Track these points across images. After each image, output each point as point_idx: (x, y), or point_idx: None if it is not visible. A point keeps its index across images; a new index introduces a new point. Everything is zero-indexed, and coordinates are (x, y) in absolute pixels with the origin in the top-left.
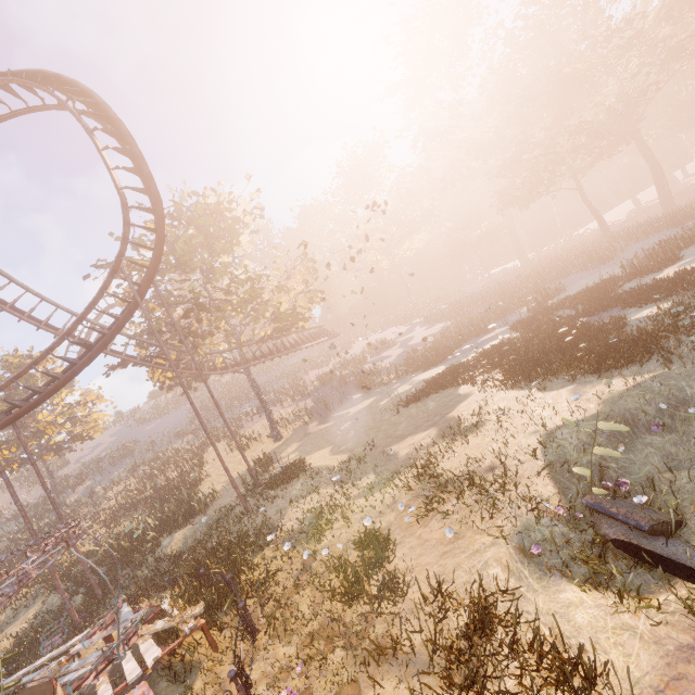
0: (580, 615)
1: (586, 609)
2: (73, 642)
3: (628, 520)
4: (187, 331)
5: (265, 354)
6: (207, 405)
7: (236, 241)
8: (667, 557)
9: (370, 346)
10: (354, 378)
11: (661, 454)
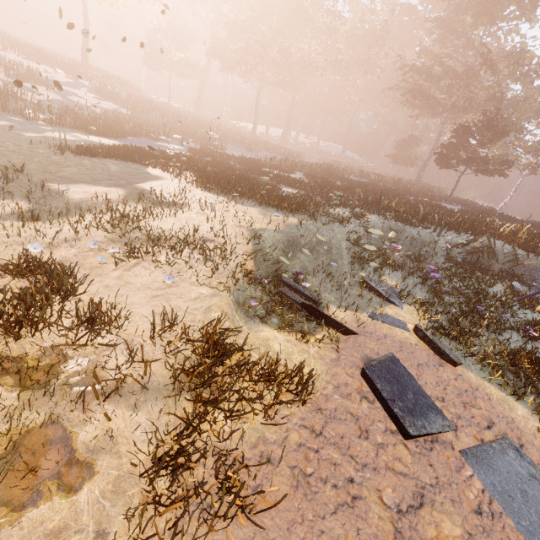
0: (277, 345)
1: (280, 342)
2: None
3: (308, 294)
4: None
5: None
6: None
7: None
8: (329, 316)
9: (9, 62)
10: None
11: (302, 265)
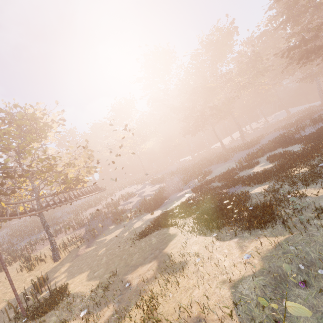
0: None
1: None
2: None
3: None
4: (1, 188)
5: (56, 202)
6: (16, 232)
7: (44, 136)
8: None
9: (122, 196)
10: (112, 215)
11: (308, 305)
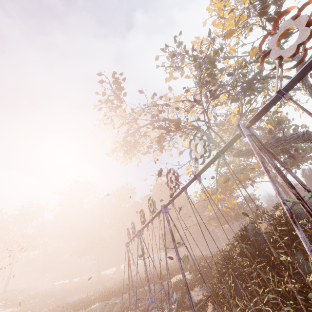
0: None
1: None
2: None
3: None
4: None
5: None
6: None
7: None
8: None
9: None
10: None
11: None
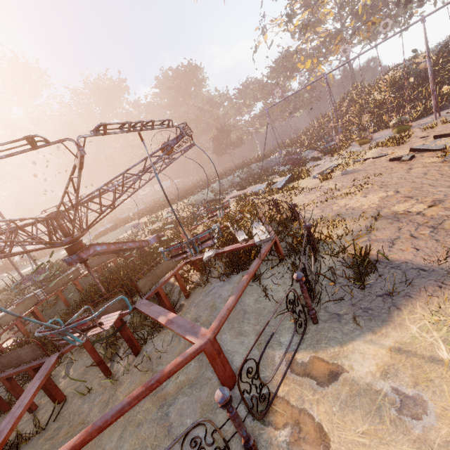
0: None
1: None
2: (2, 314)
3: (210, 199)
4: None
5: None
6: None
7: None
8: (217, 199)
9: None
10: None
11: None
